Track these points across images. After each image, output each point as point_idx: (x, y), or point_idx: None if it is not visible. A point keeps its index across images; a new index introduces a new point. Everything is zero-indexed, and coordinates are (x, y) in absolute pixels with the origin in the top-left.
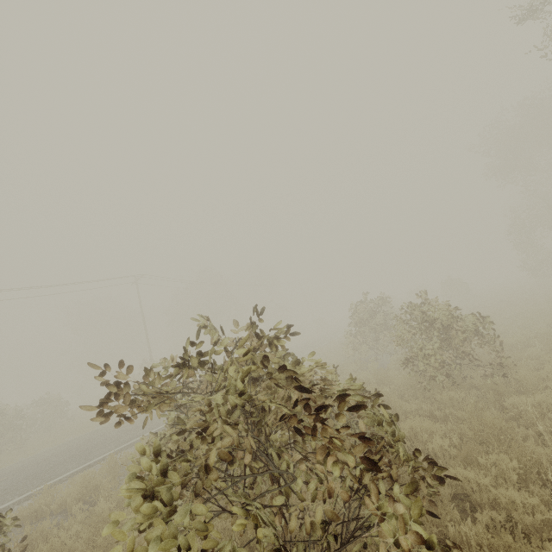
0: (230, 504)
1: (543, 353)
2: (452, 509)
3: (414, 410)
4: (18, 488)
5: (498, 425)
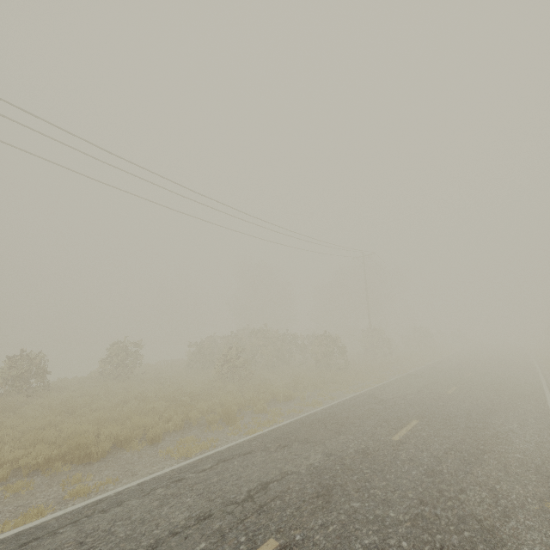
0: None
1: None
2: None
3: None
4: (518, 396)
5: None
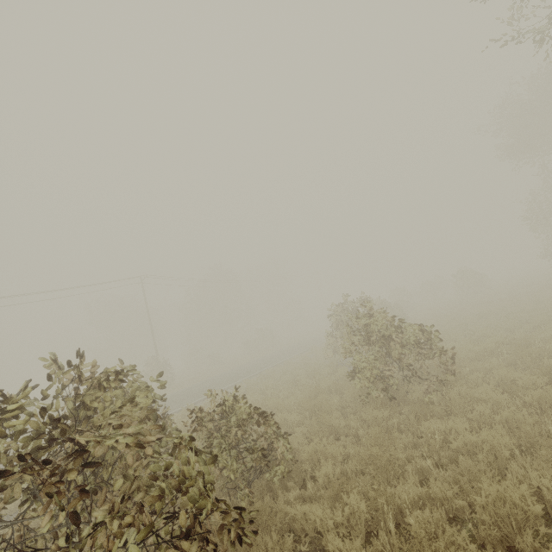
0: (39, 543)
1: (505, 364)
2: (308, 546)
3: (345, 427)
4: None
5: (385, 456)
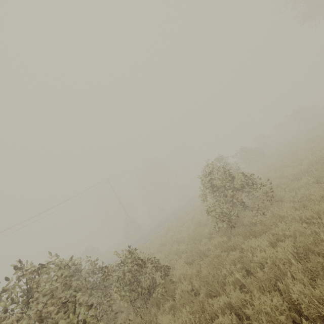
0: None
1: (312, 180)
2: None
3: (208, 249)
4: None
5: (211, 276)
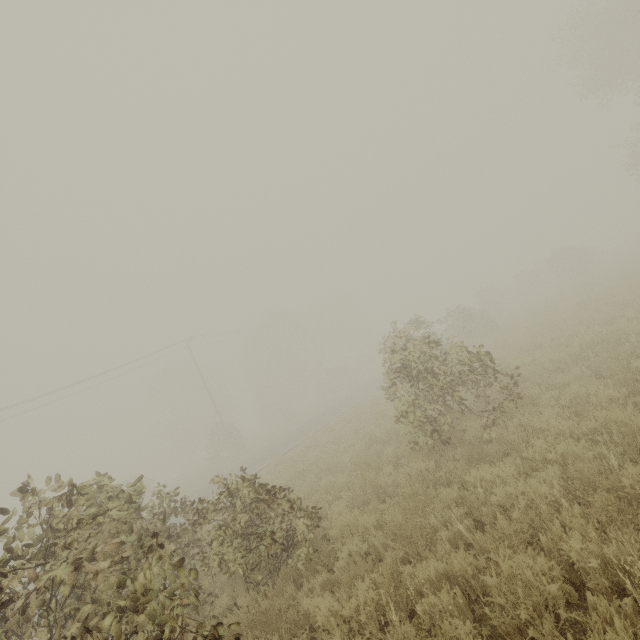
0: None
1: (589, 372)
2: None
3: (394, 484)
4: None
5: (410, 526)
